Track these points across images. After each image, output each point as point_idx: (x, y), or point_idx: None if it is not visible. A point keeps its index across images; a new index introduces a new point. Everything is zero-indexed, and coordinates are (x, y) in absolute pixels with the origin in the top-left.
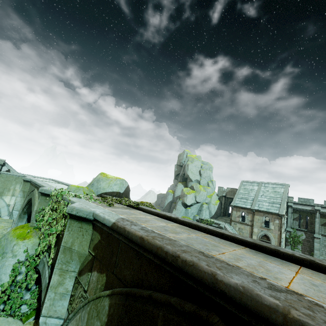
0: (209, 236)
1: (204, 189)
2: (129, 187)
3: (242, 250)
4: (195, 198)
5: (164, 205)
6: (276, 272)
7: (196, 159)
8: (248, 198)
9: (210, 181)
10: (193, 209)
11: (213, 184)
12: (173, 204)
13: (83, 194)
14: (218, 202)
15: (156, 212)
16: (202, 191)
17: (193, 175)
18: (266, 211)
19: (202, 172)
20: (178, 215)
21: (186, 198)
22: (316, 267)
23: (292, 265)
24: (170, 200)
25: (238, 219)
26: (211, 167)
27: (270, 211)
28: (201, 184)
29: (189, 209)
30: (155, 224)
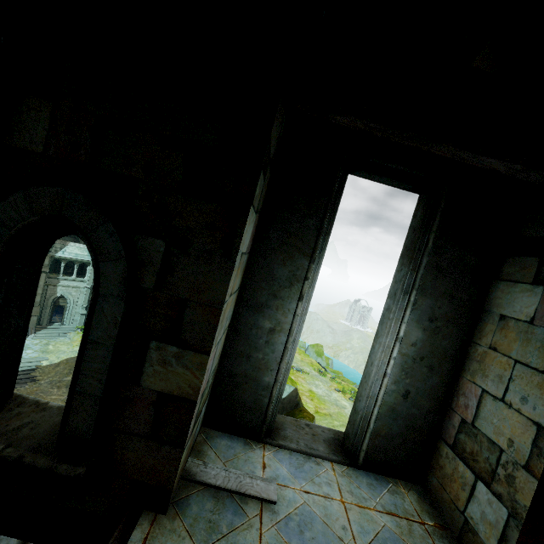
0: None
1: None
2: (296, 390)
3: None
4: None
5: None
6: None
7: None
8: None
9: None
10: None
11: None
12: None
13: None
14: None
15: None
16: None
17: None
18: None
19: None
20: None
21: None
22: None
23: None
24: None
25: None
26: None
27: None
28: None
29: None
30: None
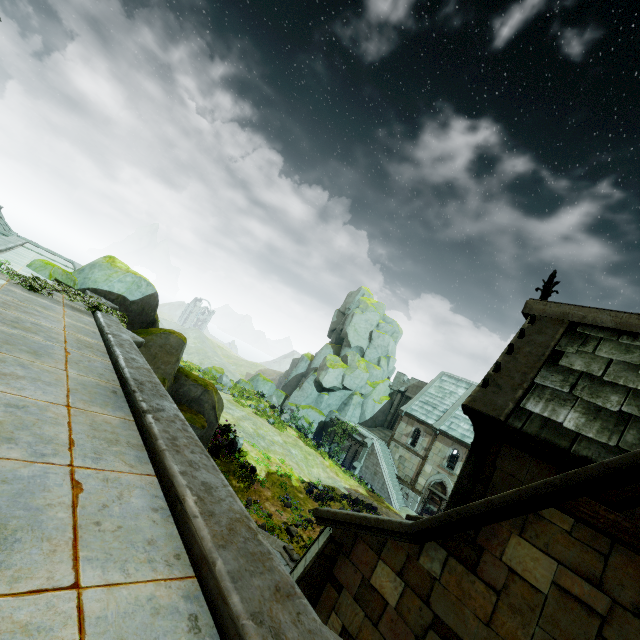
0: (102, 361)
1: (365, 368)
2: (157, 297)
3: (84, 377)
4: (342, 378)
5: (289, 377)
6: (6, 383)
7: (374, 308)
8: (438, 406)
9: (385, 356)
10: (334, 398)
11: (389, 363)
12: (304, 380)
13: (47, 278)
14: (386, 401)
15: (100, 321)
16: (360, 370)
17: (356, 336)
18: (459, 438)
19: (376, 335)
20: (301, 401)
21: (325, 373)
22: (138, 421)
23: (117, 412)
24: (302, 372)
25: (405, 440)
26: (398, 332)
27: (465, 440)
28: (366, 358)
29: (326, 396)
30: (22, 316)
